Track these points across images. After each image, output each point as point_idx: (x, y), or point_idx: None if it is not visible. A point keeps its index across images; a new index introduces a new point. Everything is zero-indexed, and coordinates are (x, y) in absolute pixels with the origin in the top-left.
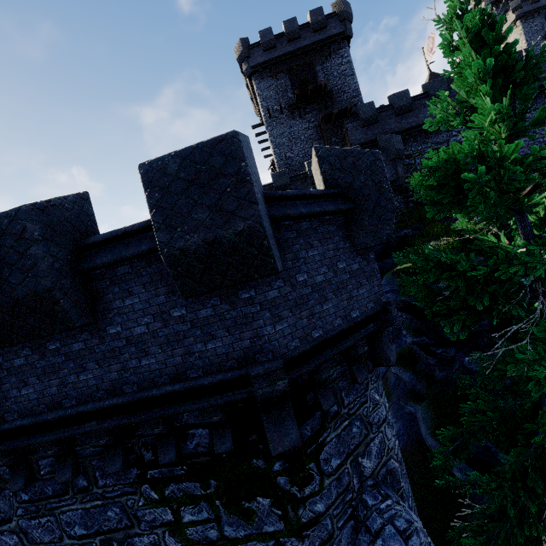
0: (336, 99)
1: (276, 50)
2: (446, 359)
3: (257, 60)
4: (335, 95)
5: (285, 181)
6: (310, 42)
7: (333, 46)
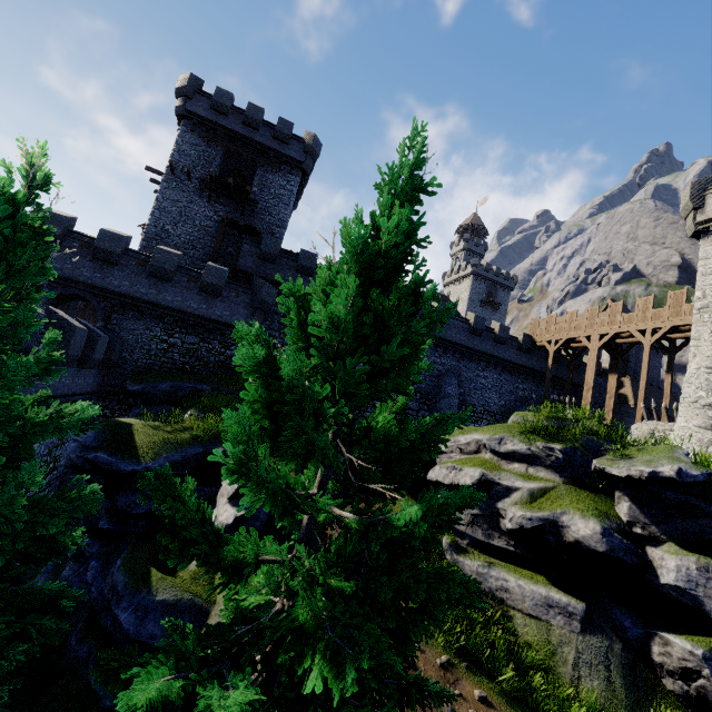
0: (258, 214)
1: (226, 119)
2: (86, 555)
3: (198, 109)
4: (260, 209)
5: (114, 248)
6: (266, 143)
7: (286, 165)
